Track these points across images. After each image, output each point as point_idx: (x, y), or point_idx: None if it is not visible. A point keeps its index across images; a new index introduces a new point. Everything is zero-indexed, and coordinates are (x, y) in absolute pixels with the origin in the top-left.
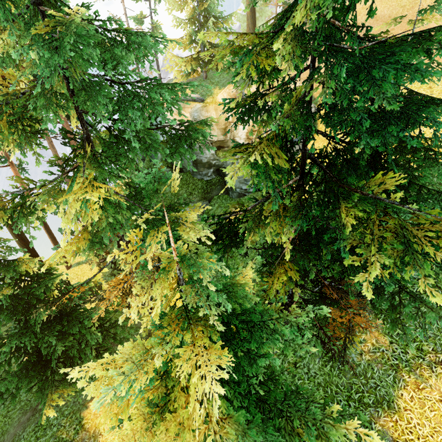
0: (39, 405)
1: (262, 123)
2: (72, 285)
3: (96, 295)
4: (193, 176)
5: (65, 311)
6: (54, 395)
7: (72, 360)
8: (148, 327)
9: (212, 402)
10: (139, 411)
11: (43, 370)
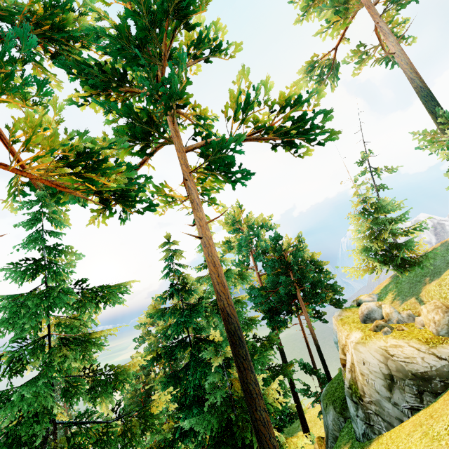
0: None
1: None
2: None
3: None
4: None
5: None
6: None
7: None
8: None
9: None
10: None
11: None
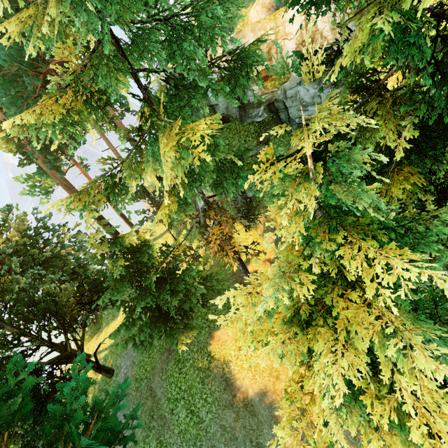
0: (174, 346)
1: (346, 0)
2: (172, 247)
3: (189, 255)
4: (242, 122)
5: (167, 273)
6: (182, 337)
7: (184, 311)
8: (297, 242)
9: (378, 301)
10: (280, 330)
11: (165, 322)
